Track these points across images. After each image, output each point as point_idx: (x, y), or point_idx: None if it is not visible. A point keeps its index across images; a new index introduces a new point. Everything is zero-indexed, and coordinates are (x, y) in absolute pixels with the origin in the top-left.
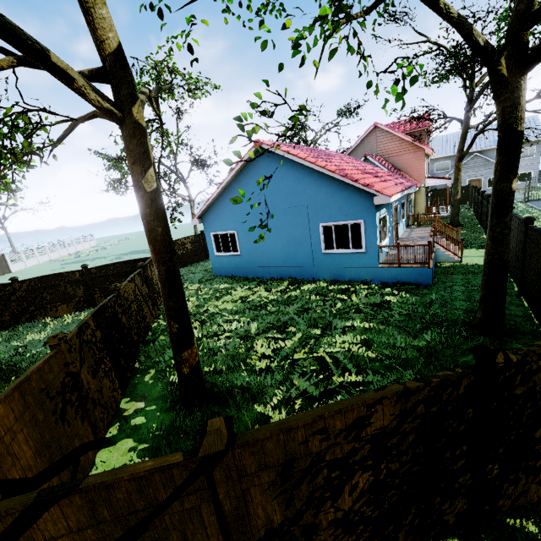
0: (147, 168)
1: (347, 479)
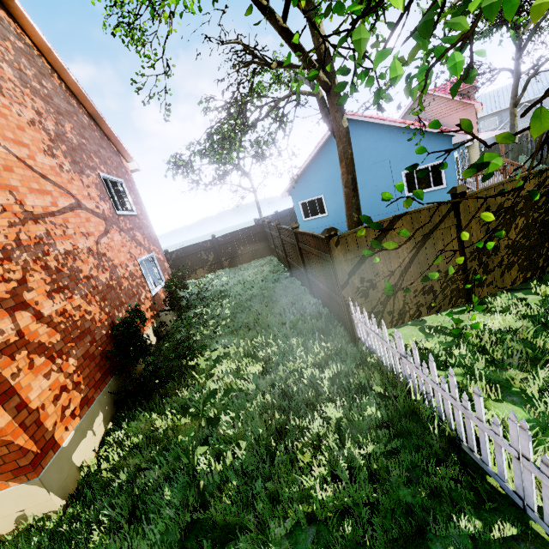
0: (343, 114)
1: (513, 221)
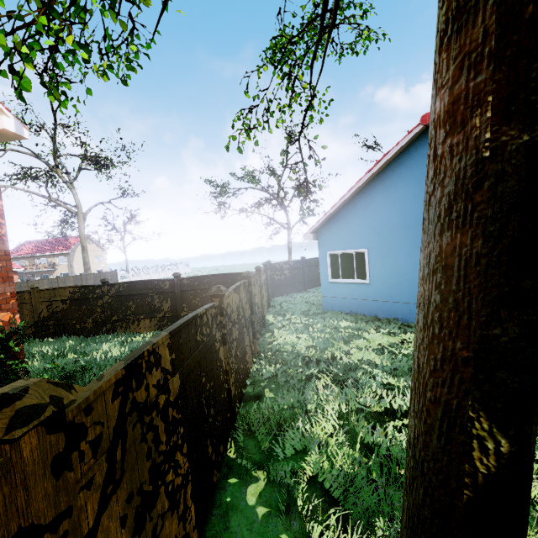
0: None
1: None
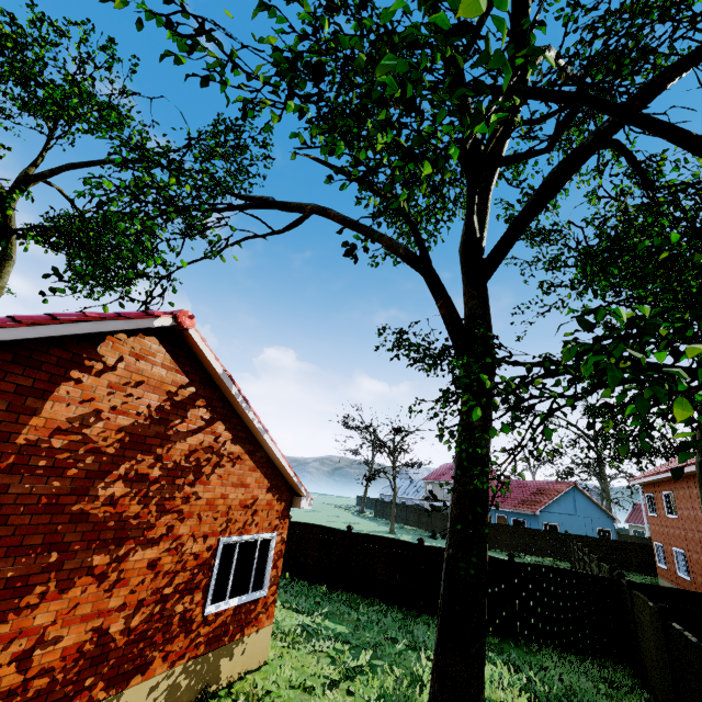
0: None
1: None
